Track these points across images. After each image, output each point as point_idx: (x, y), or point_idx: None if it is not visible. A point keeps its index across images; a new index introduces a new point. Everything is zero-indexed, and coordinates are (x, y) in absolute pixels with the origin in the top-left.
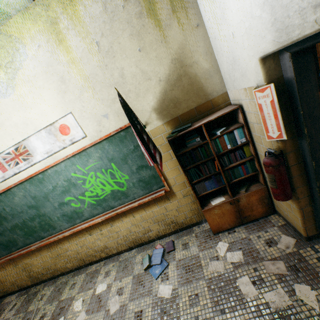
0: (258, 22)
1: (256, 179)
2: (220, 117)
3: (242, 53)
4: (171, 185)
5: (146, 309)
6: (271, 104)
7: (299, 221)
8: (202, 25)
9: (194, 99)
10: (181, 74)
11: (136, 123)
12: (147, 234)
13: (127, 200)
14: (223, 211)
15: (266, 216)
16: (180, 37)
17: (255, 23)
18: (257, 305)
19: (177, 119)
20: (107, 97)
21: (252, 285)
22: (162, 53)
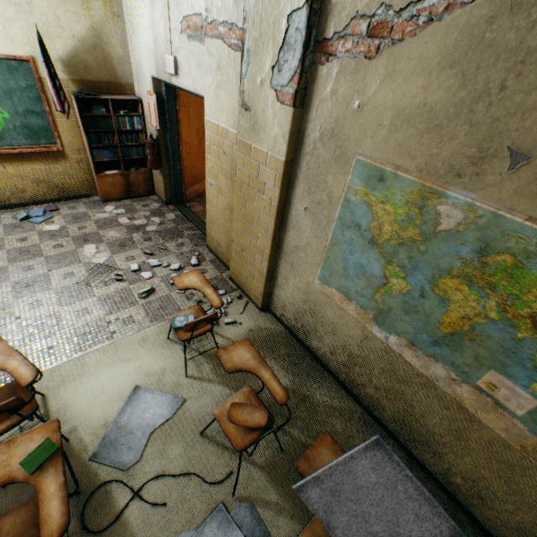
0: (152, 59)
1: (146, 166)
2: (126, 102)
3: (145, 66)
4: (65, 146)
5: (32, 237)
6: (154, 106)
7: (164, 191)
8: (123, 18)
9: (105, 74)
10: (97, 45)
11: (51, 66)
12: (21, 195)
13: (1, 144)
14: (115, 182)
15: (148, 196)
16: (102, 14)
17: (151, 57)
18: (129, 225)
19: (85, 82)
20: (2, 13)
21: (128, 220)
22: (82, 15)
